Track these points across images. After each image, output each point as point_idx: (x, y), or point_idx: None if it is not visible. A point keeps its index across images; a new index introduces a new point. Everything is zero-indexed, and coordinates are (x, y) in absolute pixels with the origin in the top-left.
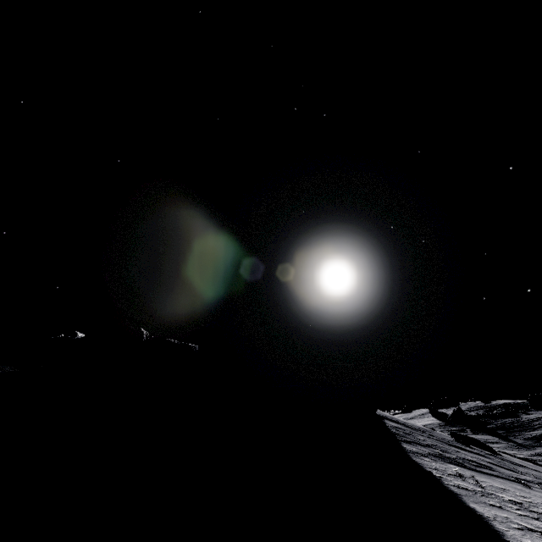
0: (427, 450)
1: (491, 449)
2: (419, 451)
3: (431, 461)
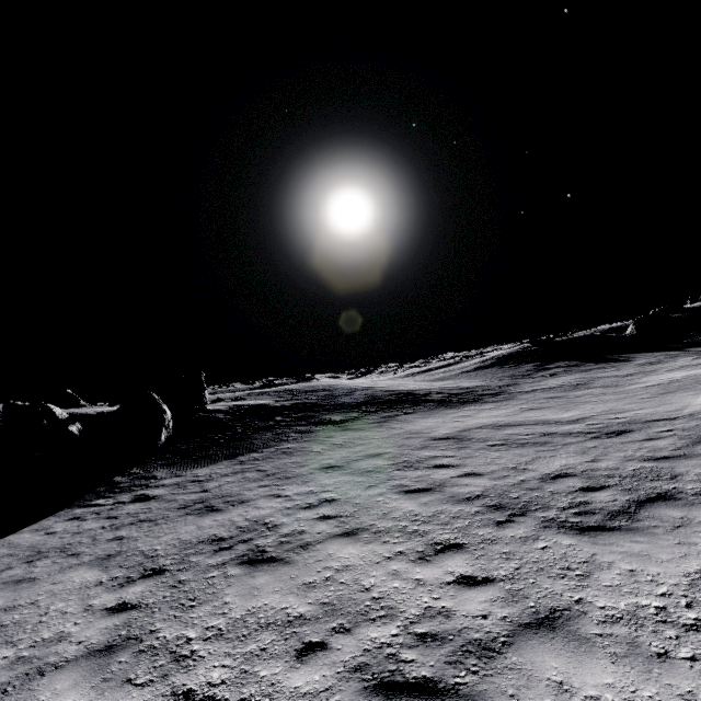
0: None
1: None
2: None
3: None
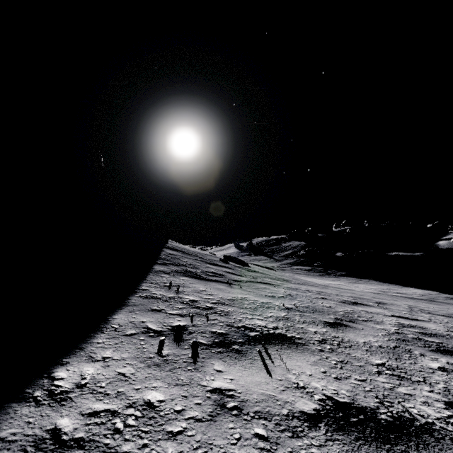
0: (176, 269)
1: (245, 263)
2: (166, 270)
3: (168, 276)
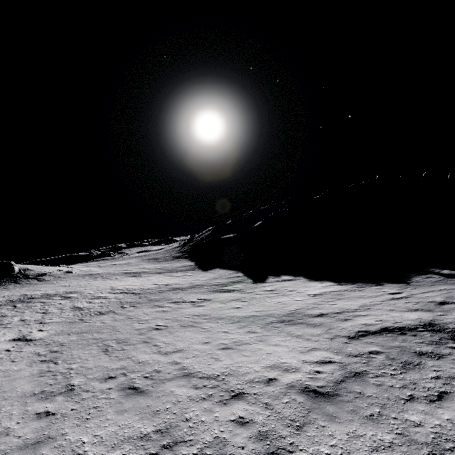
0: None
1: (46, 274)
2: None
3: None
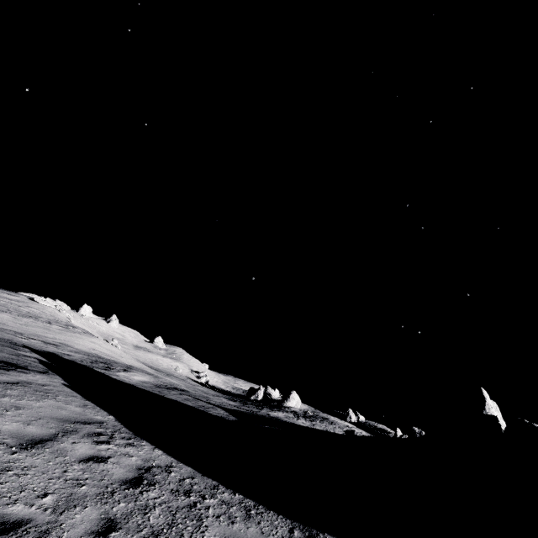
0: None
1: None
2: None
3: (295, 534)
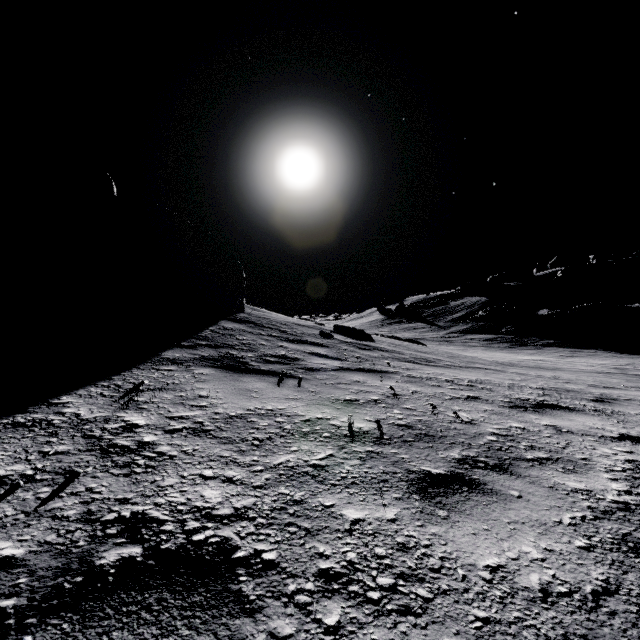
0: (207, 354)
1: (368, 336)
2: (183, 357)
3: (173, 369)
